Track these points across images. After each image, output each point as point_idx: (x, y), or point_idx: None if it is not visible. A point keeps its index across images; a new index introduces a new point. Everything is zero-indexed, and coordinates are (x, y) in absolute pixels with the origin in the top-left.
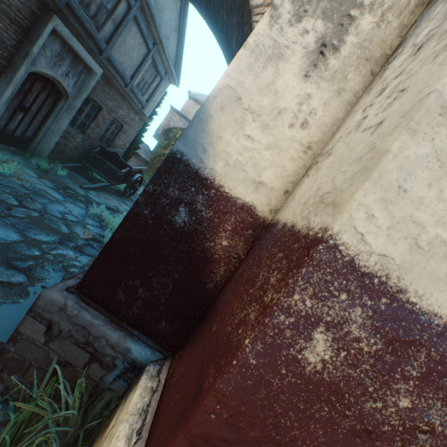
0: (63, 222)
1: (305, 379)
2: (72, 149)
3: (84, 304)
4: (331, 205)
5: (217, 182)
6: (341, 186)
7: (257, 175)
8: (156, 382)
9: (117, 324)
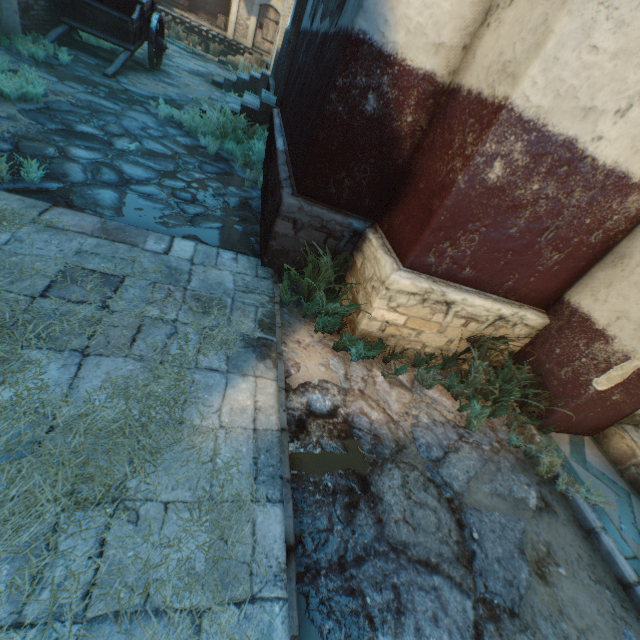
0: (158, 142)
1: (487, 189)
2: None
3: (310, 203)
4: (511, 77)
5: (400, 57)
6: (519, 58)
7: (437, 37)
8: (379, 235)
9: (335, 211)
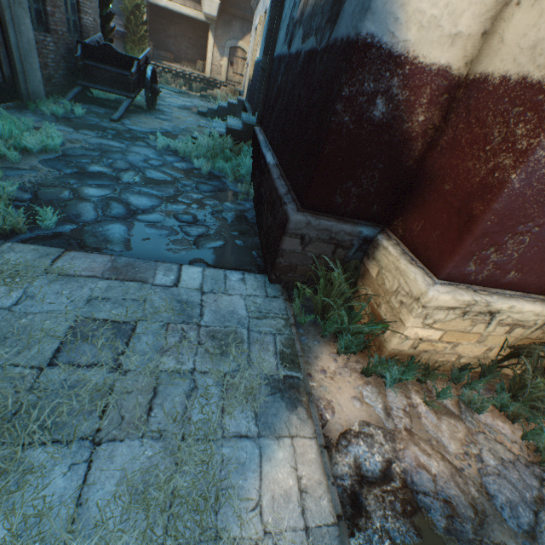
0: (159, 171)
1: None
2: (54, 68)
3: (316, 216)
4: None
5: (411, 55)
6: None
7: (453, 27)
8: (393, 241)
9: (343, 220)
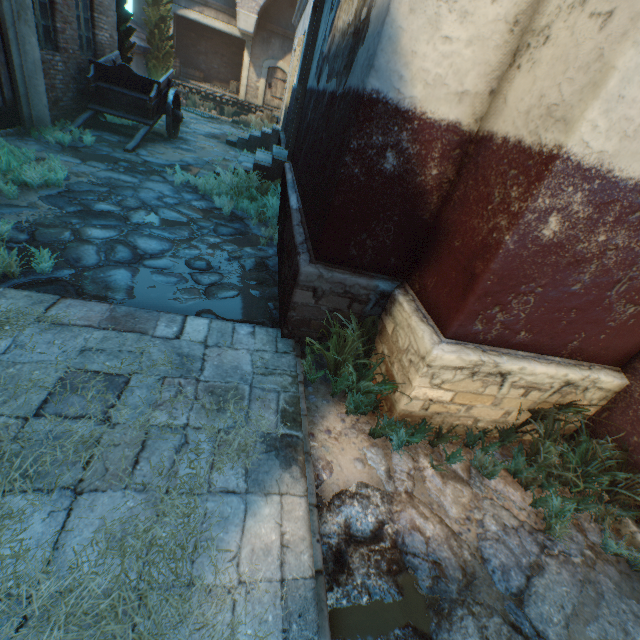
0: (174, 210)
1: (542, 246)
2: (62, 90)
3: (330, 268)
4: (561, 122)
5: (419, 111)
6: (570, 100)
7: (459, 85)
8: (410, 297)
9: (358, 273)
